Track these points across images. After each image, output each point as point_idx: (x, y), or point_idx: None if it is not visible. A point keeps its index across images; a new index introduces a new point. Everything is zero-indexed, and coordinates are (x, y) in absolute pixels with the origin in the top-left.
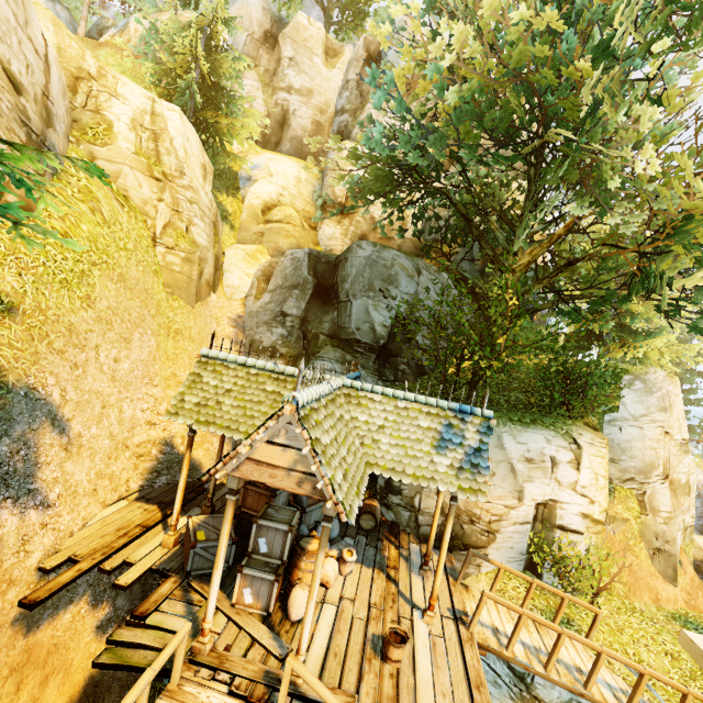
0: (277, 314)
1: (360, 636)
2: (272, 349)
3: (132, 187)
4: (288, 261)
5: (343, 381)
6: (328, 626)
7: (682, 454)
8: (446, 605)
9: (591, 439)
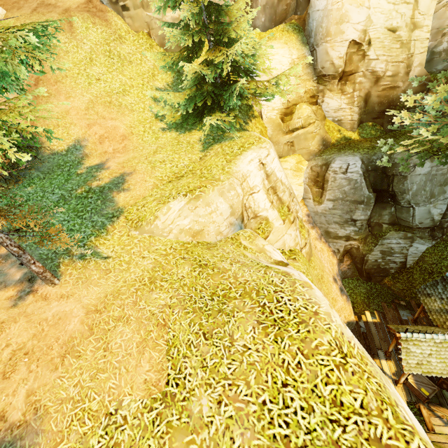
0: (347, 220)
1: None
2: (347, 237)
3: (289, 241)
4: (343, 181)
5: None
6: None
7: None
8: None
9: None
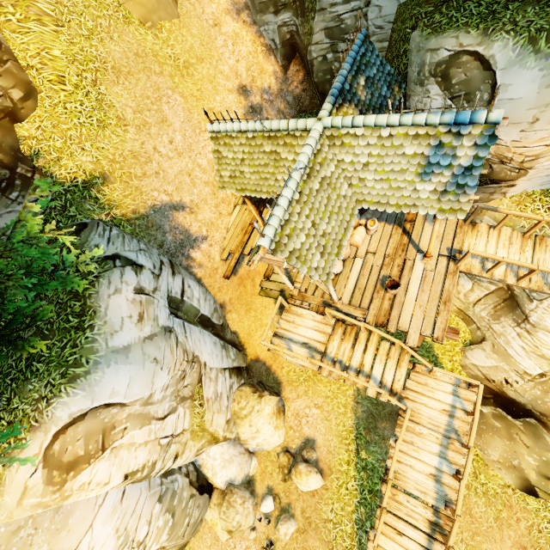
0: None
1: (375, 277)
2: (273, 2)
3: None
4: None
5: (322, 124)
6: (357, 273)
7: None
8: (446, 246)
9: None
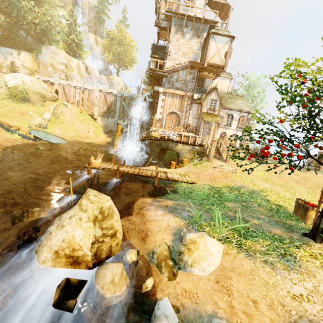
0: None
1: None
2: None
3: None
4: None
5: None
6: None
7: (61, 64)
8: None
9: (26, 53)
